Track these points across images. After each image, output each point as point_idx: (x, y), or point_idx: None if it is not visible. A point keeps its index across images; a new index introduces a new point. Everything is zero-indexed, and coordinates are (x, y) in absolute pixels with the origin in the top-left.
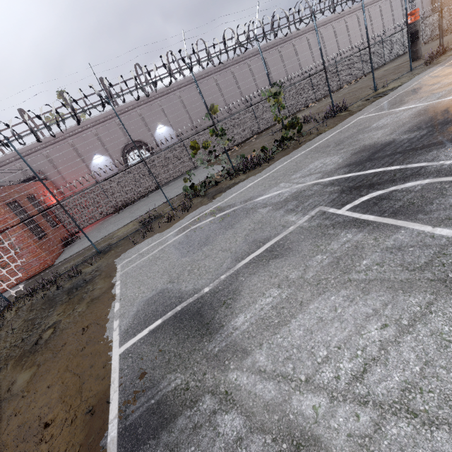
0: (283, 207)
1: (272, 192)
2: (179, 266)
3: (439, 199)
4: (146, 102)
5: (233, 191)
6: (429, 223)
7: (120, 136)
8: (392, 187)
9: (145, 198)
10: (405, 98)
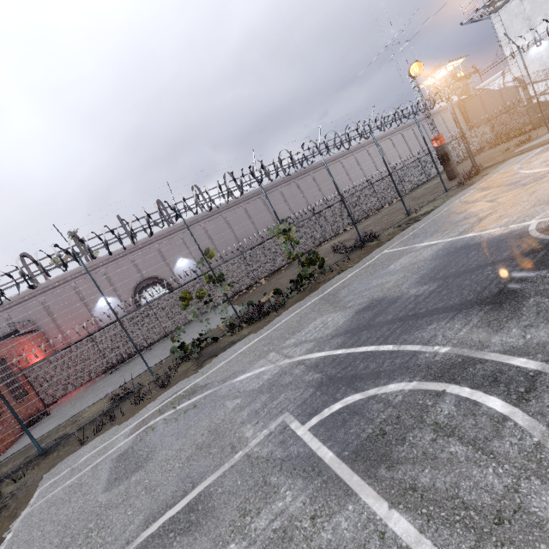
0: (251, 403)
1: (255, 368)
2: (85, 516)
3: (415, 432)
4: (166, 235)
5: (224, 356)
6: (387, 494)
7: (133, 274)
8: (372, 389)
9: (148, 351)
10: (431, 229)
